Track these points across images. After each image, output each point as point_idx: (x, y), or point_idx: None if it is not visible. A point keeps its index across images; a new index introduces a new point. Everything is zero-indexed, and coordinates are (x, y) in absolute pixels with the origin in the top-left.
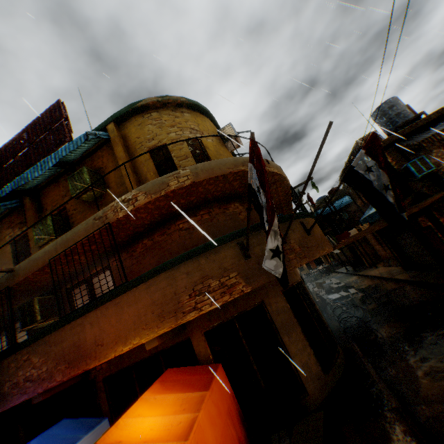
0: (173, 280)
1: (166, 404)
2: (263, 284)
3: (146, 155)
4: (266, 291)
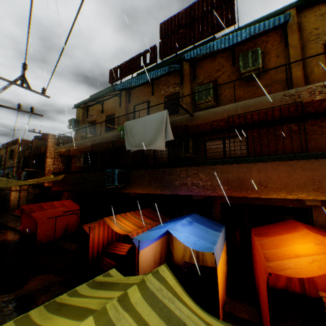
0: None
1: None
2: None
3: (319, 48)
4: None
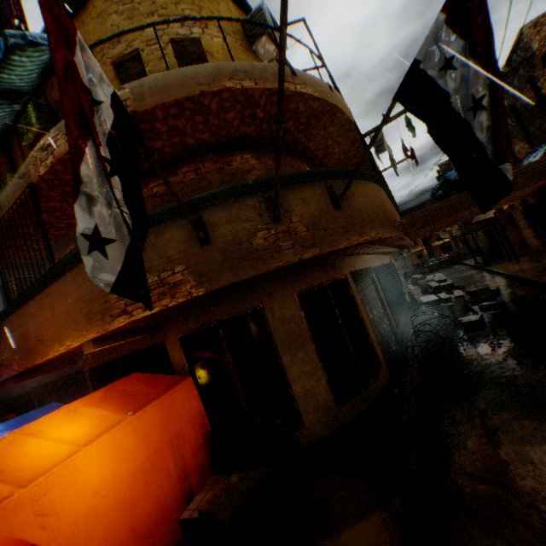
0: None
1: (80, 423)
2: (225, 285)
3: (110, 72)
4: (270, 292)
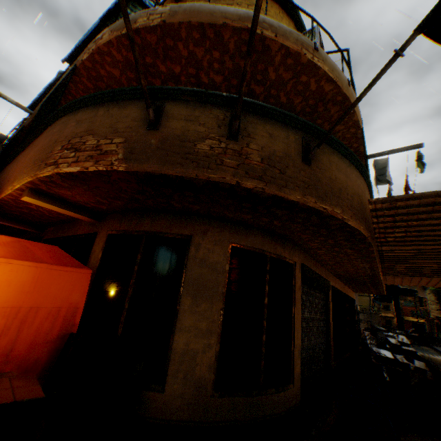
0: (65, 126)
1: None
2: (147, 170)
3: None
4: (206, 229)
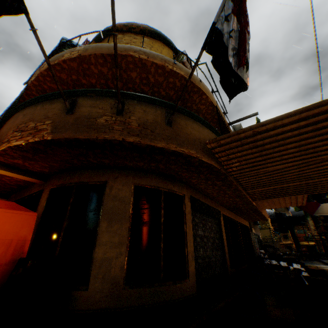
0: (17, 119)
1: None
2: (66, 137)
3: None
4: (117, 176)
